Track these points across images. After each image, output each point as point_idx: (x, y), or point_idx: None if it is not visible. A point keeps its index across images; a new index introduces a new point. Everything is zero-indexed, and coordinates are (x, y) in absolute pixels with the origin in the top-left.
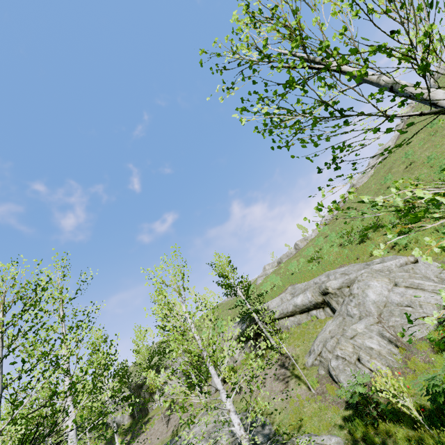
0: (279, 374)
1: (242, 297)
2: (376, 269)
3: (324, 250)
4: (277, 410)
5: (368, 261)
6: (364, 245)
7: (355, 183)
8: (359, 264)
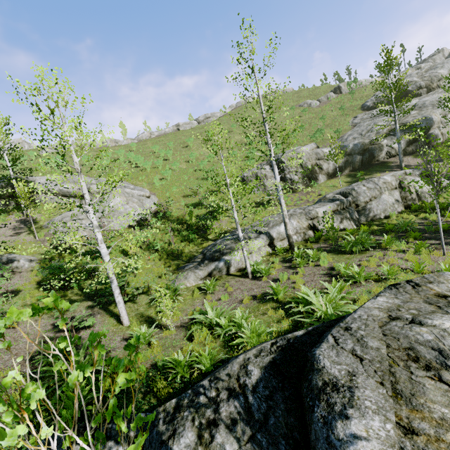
0: (17, 227)
1: (7, 162)
2: (126, 191)
3: (119, 161)
4: (2, 244)
5: (134, 185)
6: (143, 174)
7: (181, 125)
8: (127, 184)
